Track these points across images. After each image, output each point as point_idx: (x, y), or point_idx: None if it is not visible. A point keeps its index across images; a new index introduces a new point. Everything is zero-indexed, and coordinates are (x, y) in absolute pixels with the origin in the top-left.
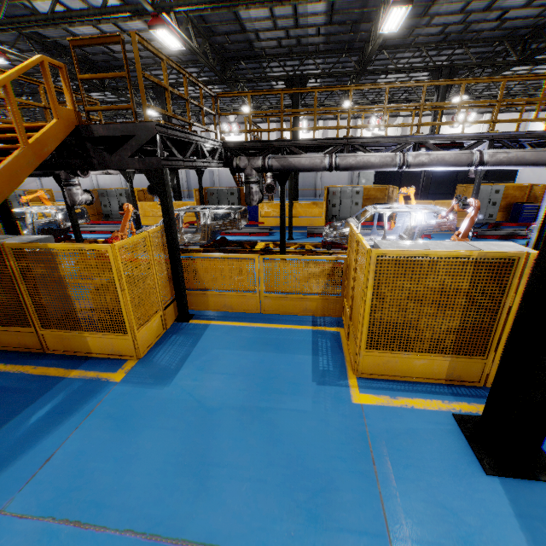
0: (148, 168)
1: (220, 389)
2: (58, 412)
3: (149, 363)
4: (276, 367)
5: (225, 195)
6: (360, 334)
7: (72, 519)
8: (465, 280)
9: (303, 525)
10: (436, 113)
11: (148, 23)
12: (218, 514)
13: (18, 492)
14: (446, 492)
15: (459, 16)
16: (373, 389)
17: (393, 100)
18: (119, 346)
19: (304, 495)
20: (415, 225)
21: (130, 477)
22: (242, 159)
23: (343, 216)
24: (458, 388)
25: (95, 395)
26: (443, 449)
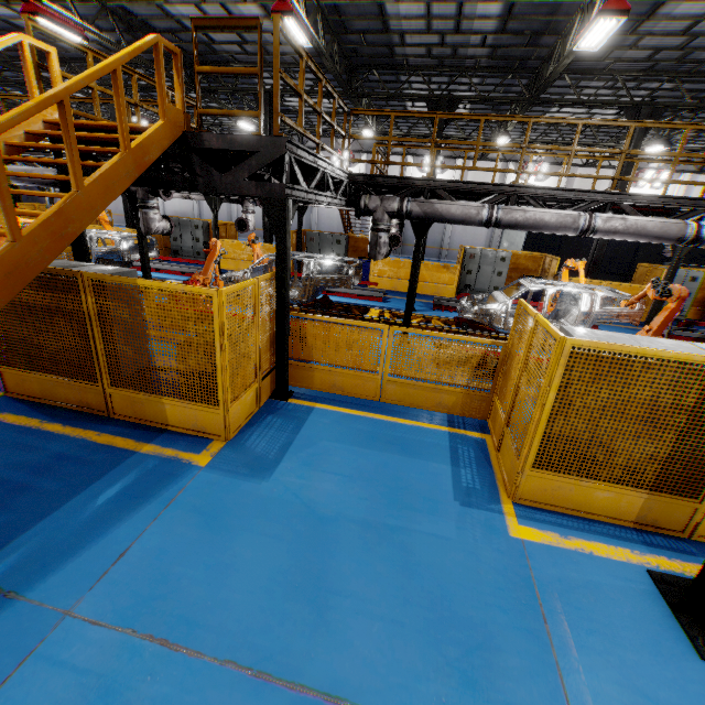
0: (267, 196)
1: (334, 494)
2: (130, 495)
3: (241, 447)
4: (405, 474)
5: (329, 243)
6: (528, 447)
7: (157, 635)
8: (689, 394)
9: (457, 689)
10: (624, 165)
11: (265, 9)
12: (344, 657)
13: (87, 591)
14: (647, 675)
15: (679, 38)
16: (536, 521)
17: (563, 142)
18: (204, 421)
19: (455, 649)
20: (585, 311)
21: (227, 592)
22: (373, 198)
23: (479, 287)
24: (652, 536)
25: (176, 480)
26: (637, 615)
